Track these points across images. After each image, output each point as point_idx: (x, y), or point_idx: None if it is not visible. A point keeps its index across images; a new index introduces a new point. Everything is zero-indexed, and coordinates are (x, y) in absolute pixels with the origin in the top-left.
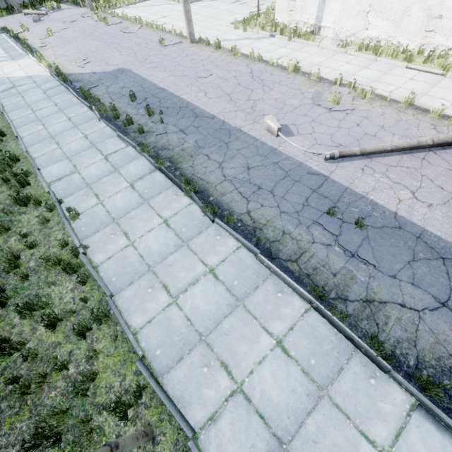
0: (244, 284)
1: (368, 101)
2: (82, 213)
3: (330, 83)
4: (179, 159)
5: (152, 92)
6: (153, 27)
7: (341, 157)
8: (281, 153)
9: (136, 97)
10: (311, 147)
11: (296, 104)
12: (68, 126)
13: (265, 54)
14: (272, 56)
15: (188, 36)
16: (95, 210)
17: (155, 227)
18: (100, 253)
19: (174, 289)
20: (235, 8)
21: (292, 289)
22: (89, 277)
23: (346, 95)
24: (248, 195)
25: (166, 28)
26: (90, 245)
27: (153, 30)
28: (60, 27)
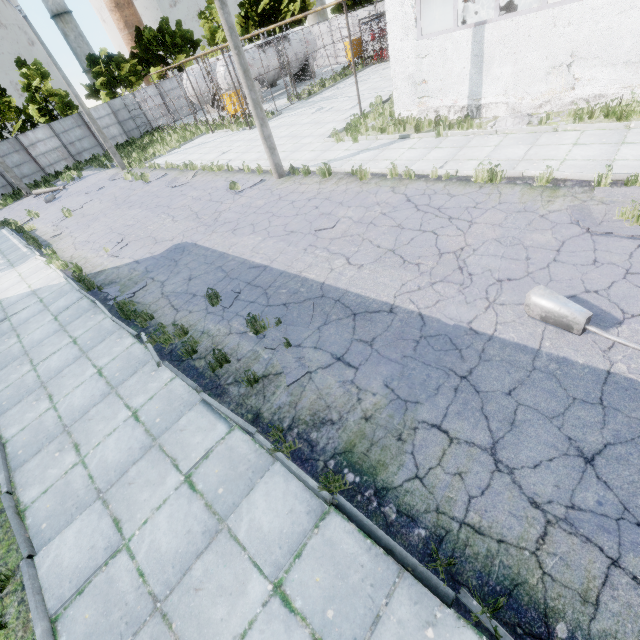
0: None
1: None
2: None
3: (582, 185)
4: (373, 455)
5: (246, 278)
6: (214, 169)
7: None
8: (637, 385)
9: (220, 296)
10: None
11: (551, 241)
12: (97, 390)
13: (411, 165)
14: (427, 165)
15: (274, 169)
16: None
17: None
18: None
19: None
20: (321, 117)
21: None
22: None
23: None
24: None
25: (233, 167)
26: None
27: (214, 173)
28: (82, 201)
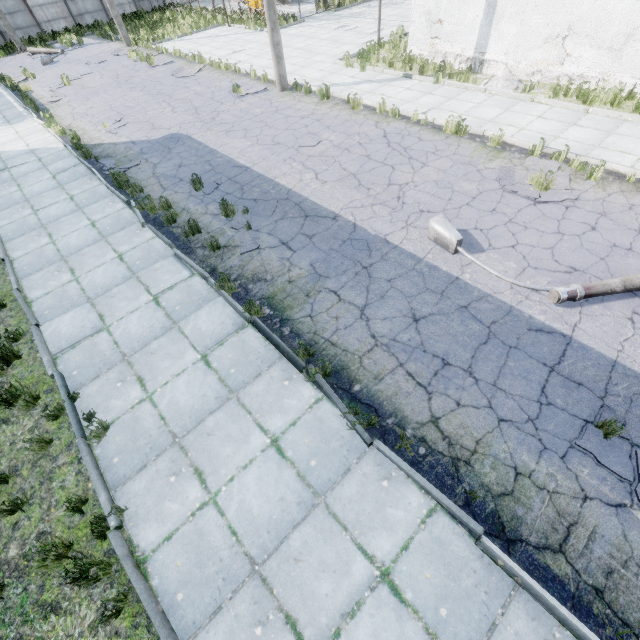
0: (463, 616)
1: (596, 183)
2: (115, 422)
3: (522, 152)
4: (286, 302)
5: (228, 174)
6: (221, 67)
7: (587, 296)
8: (469, 287)
9: (203, 183)
10: (520, 273)
11: (474, 190)
12: (90, 236)
13: (401, 105)
14: (414, 108)
15: (278, 80)
16: (139, 416)
17: (255, 457)
18: (150, 525)
19: (312, 632)
20: (341, 36)
21: (572, 635)
22: (128, 592)
23: (556, 174)
24: (427, 381)
25: (241, 69)
26: (129, 502)
27: (221, 71)
28: (81, 71)
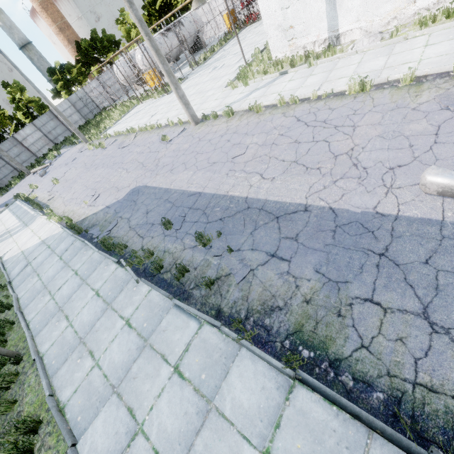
0: None
1: None
2: None
3: (442, 76)
4: (320, 332)
5: (187, 204)
6: (148, 129)
7: None
8: None
9: (171, 222)
10: None
11: (428, 127)
12: (98, 308)
13: (293, 93)
14: (307, 90)
15: (191, 119)
16: None
17: None
18: None
19: None
20: (217, 74)
21: None
22: None
23: None
24: None
25: (161, 124)
26: None
27: (149, 131)
28: (63, 171)
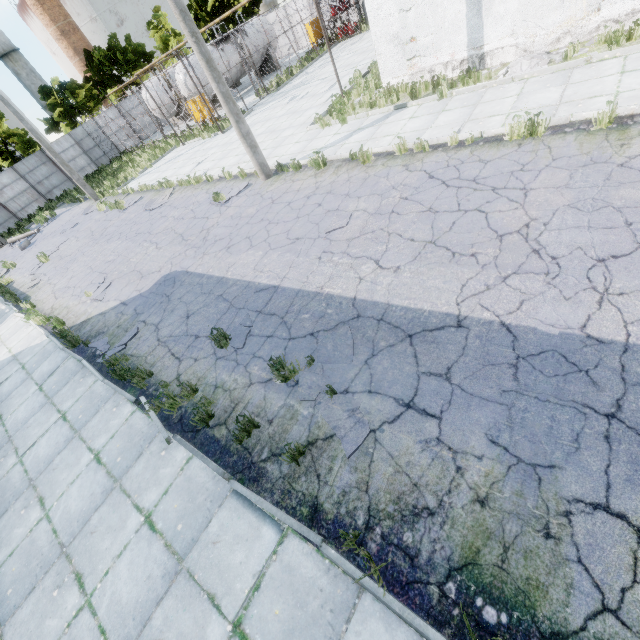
0: None
1: None
2: None
3: None
4: (515, 570)
5: (254, 305)
6: (192, 183)
7: None
8: None
9: (228, 335)
10: None
11: None
12: (96, 486)
13: (419, 136)
14: (440, 132)
15: (259, 170)
16: None
17: None
18: None
19: None
20: (297, 106)
21: None
22: None
23: None
24: None
25: (212, 176)
26: None
27: (193, 187)
28: (57, 242)
